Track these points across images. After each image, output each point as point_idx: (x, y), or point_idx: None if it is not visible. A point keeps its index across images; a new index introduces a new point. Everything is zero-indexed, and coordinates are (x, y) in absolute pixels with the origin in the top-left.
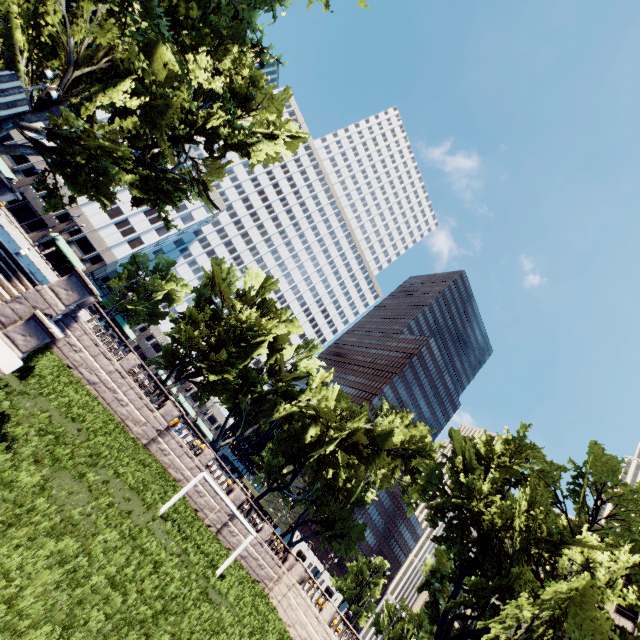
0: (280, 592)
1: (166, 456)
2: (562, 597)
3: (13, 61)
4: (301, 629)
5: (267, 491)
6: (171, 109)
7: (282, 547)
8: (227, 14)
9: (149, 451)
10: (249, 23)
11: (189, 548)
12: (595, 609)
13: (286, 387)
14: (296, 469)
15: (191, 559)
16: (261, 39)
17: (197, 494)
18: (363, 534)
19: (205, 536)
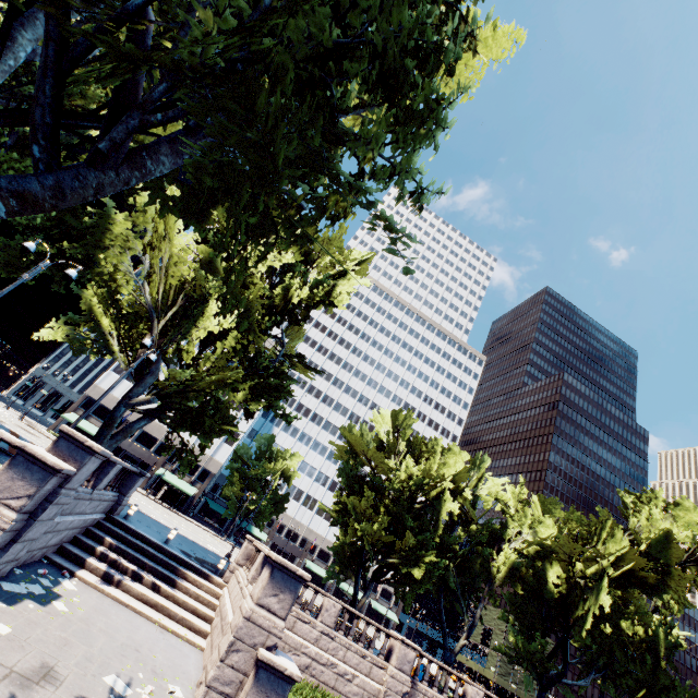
0: None
1: None
2: None
3: (106, 347)
4: None
5: (542, 692)
6: (254, 305)
7: None
8: (382, 179)
9: None
10: (407, 174)
11: None
12: None
13: (484, 531)
14: (561, 640)
15: None
16: (419, 183)
17: None
18: None
19: None
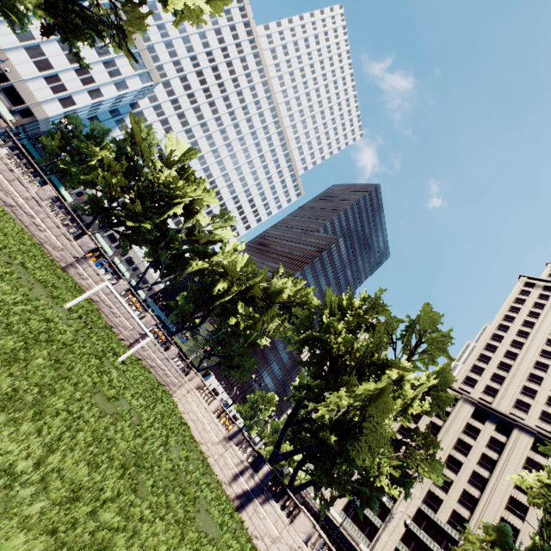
0: (181, 394)
1: (84, 280)
2: (370, 391)
3: None
4: (193, 415)
5: (180, 329)
6: None
7: (186, 365)
8: None
9: (68, 274)
10: None
11: (92, 335)
12: (389, 397)
13: (201, 248)
14: (205, 314)
15: (92, 340)
16: None
17: (113, 314)
18: (254, 366)
19: (116, 343)
